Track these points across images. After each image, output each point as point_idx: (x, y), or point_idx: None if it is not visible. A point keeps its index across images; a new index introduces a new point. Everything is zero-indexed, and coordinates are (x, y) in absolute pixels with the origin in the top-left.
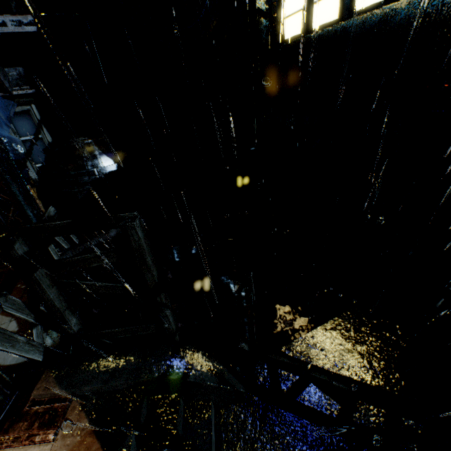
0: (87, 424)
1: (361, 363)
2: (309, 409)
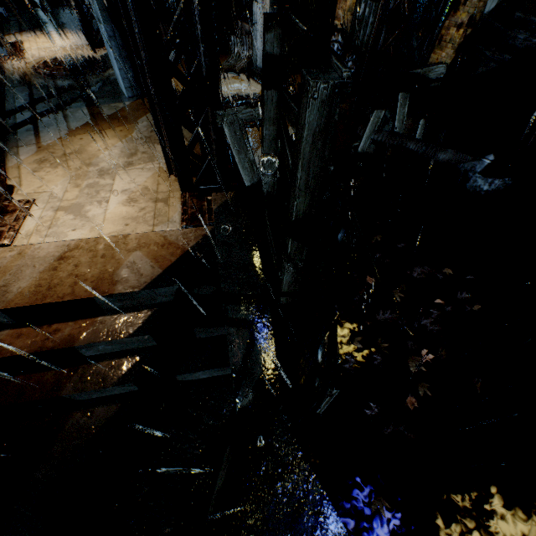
0: (191, 245)
1: None
2: None
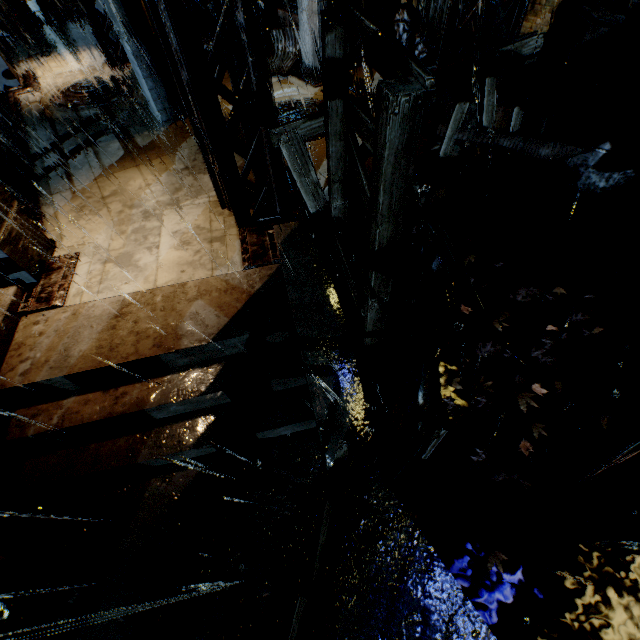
0: (257, 288)
1: None
2: None
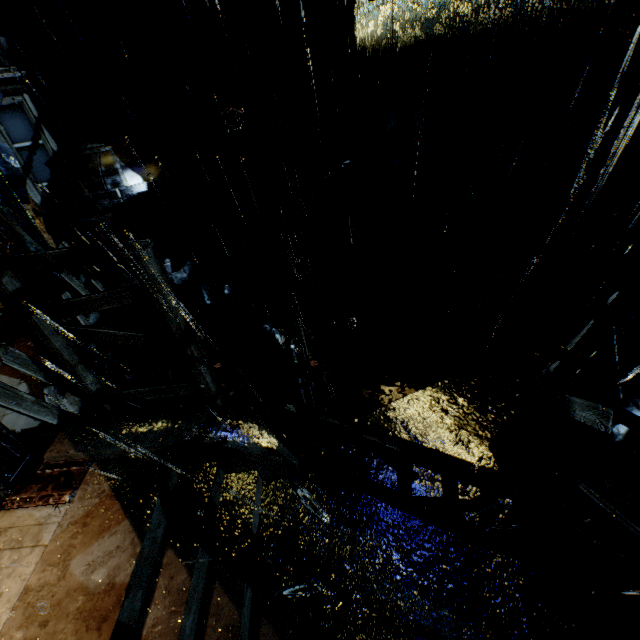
0: (108, 487)
1: (447, 438)
2: (372, 484)
